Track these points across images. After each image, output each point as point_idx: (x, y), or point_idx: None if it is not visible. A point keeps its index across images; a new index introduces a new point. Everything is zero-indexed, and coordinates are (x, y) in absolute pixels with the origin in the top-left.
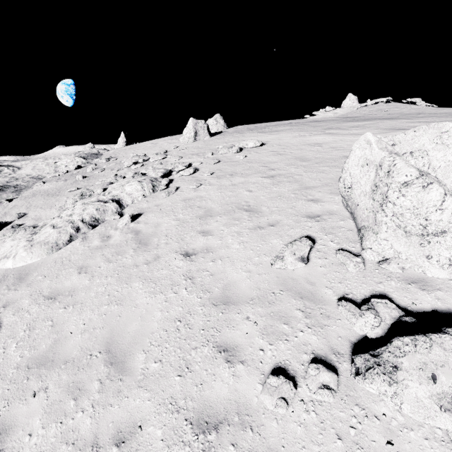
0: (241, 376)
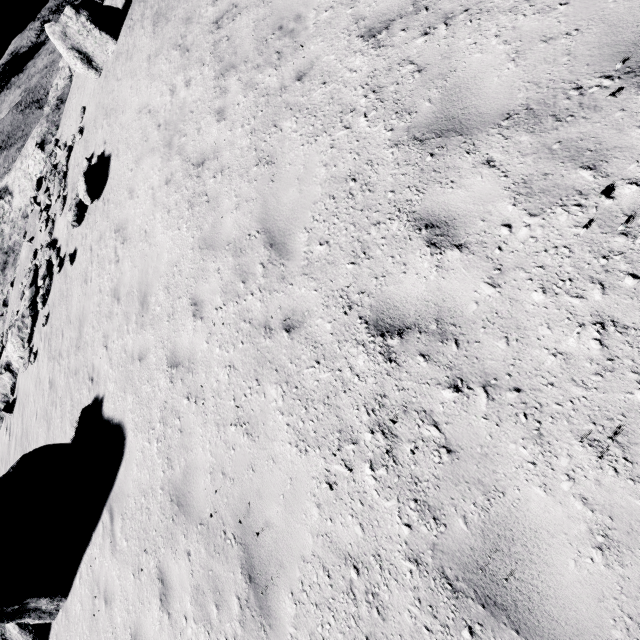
0: None
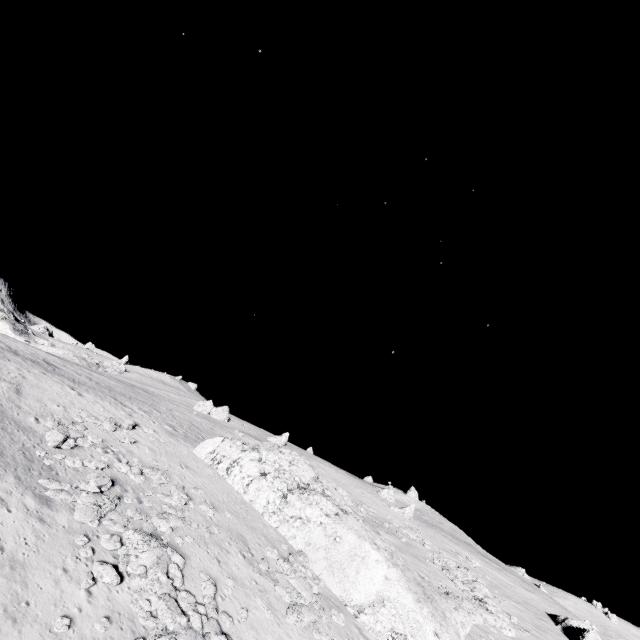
0: None
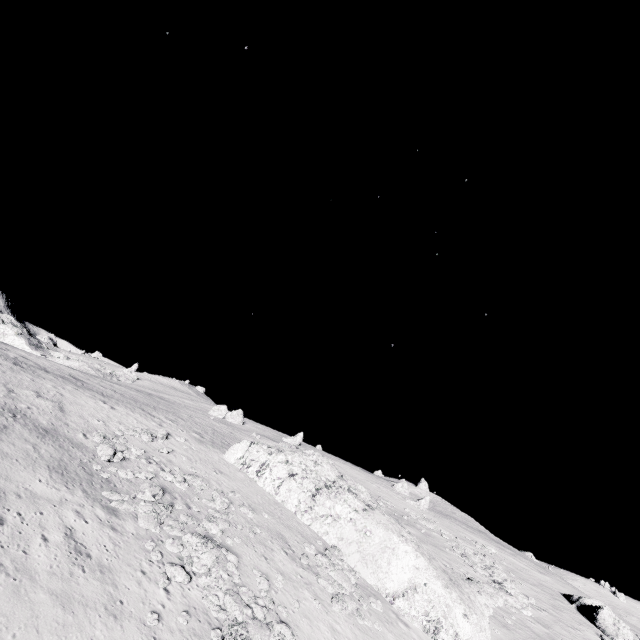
0: None
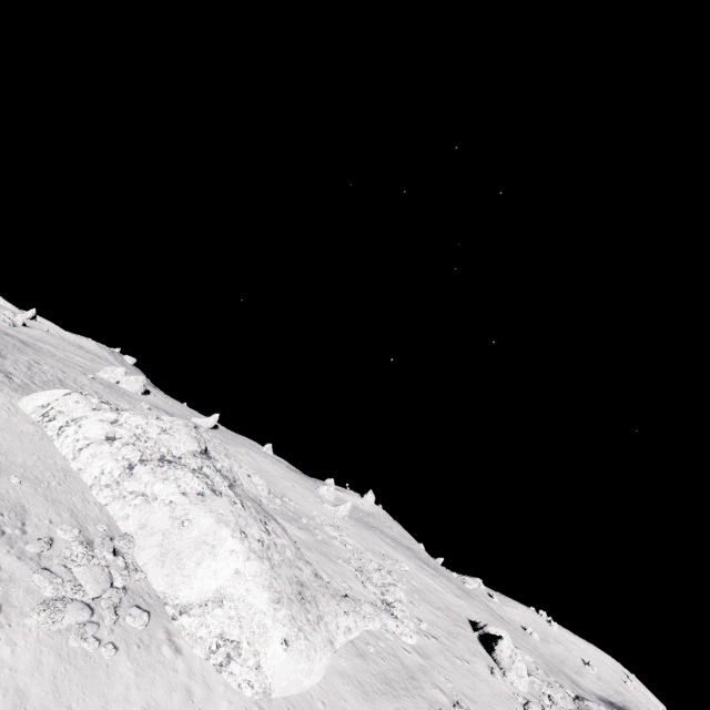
0: (512, 708)
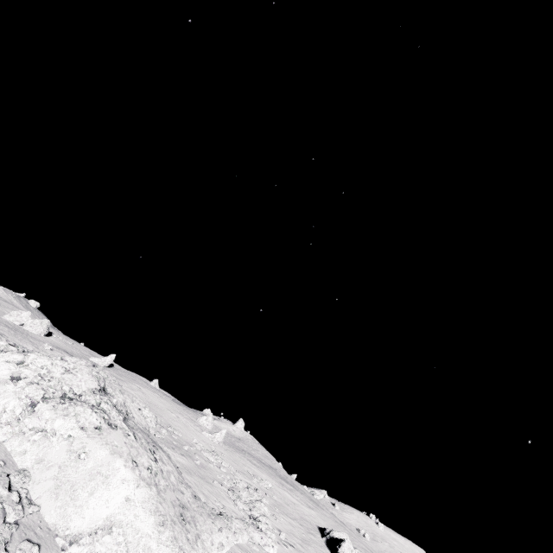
0: None
